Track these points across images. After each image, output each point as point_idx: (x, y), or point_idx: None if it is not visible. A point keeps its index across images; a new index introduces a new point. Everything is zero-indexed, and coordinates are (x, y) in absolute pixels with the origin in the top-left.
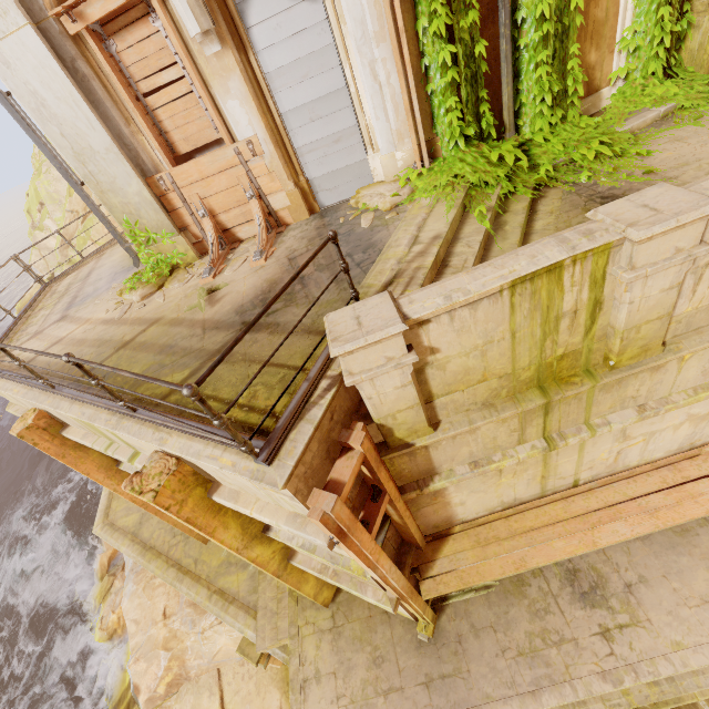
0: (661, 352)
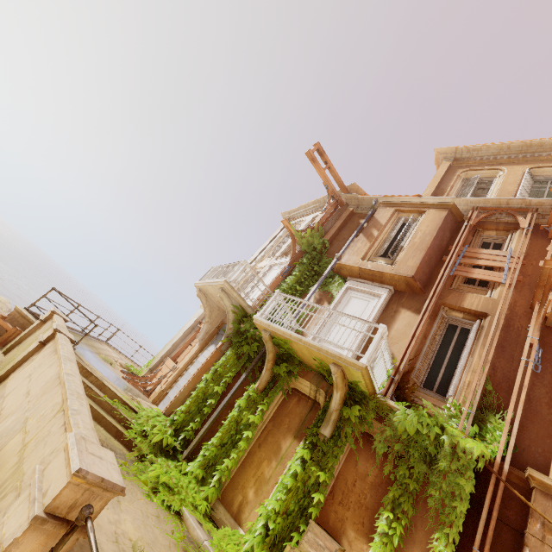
0: None
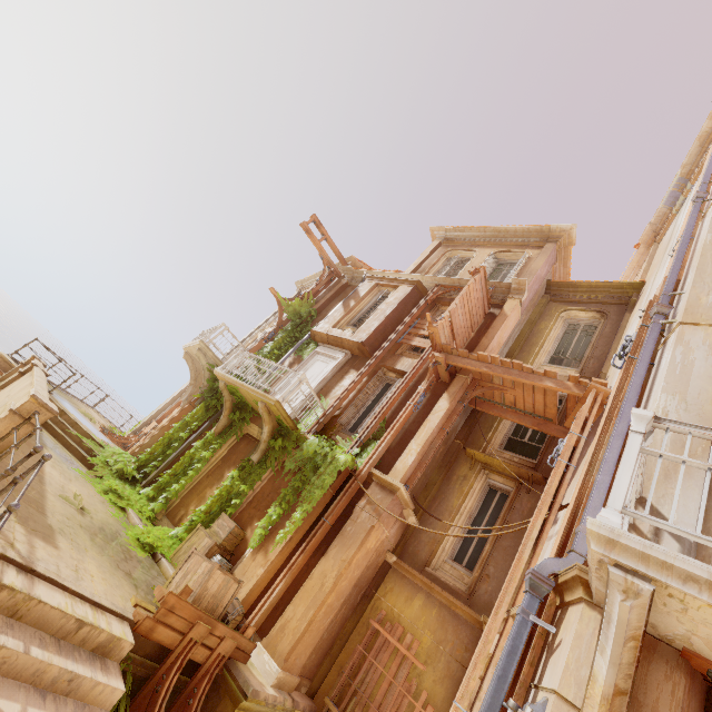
0: None
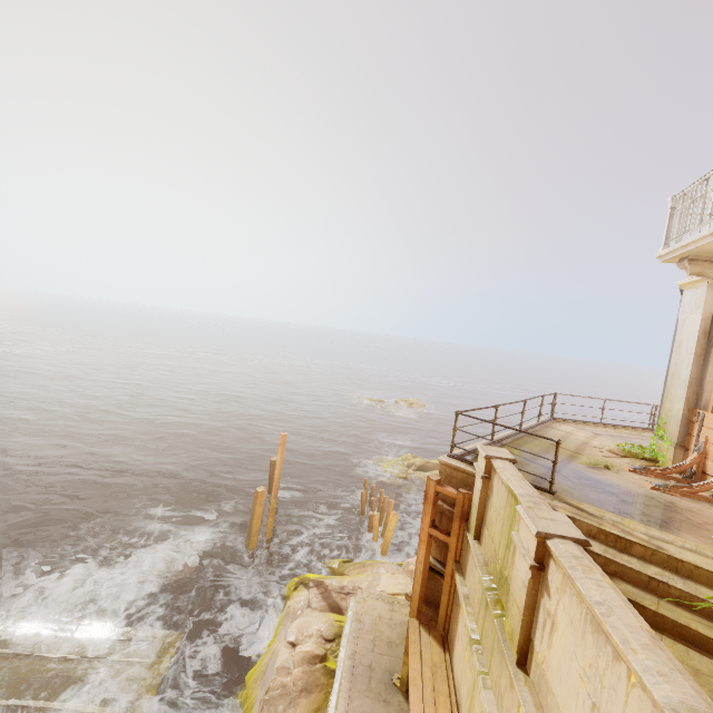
0: (516, 664)
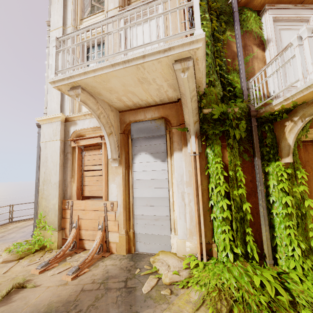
0: None
